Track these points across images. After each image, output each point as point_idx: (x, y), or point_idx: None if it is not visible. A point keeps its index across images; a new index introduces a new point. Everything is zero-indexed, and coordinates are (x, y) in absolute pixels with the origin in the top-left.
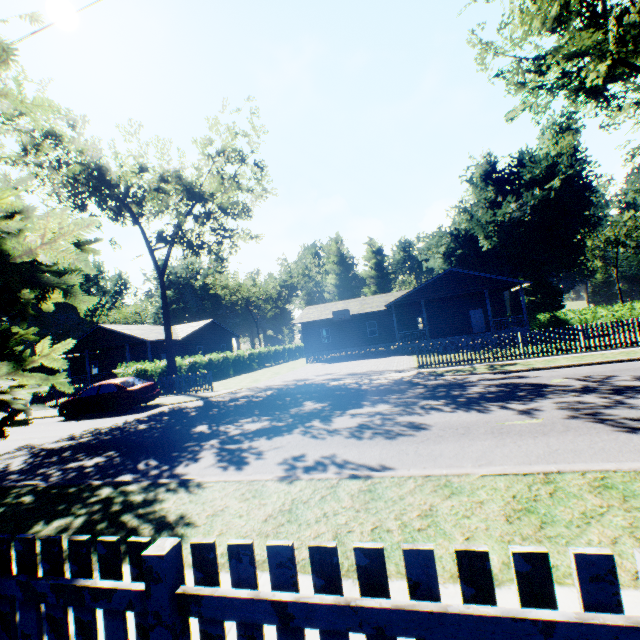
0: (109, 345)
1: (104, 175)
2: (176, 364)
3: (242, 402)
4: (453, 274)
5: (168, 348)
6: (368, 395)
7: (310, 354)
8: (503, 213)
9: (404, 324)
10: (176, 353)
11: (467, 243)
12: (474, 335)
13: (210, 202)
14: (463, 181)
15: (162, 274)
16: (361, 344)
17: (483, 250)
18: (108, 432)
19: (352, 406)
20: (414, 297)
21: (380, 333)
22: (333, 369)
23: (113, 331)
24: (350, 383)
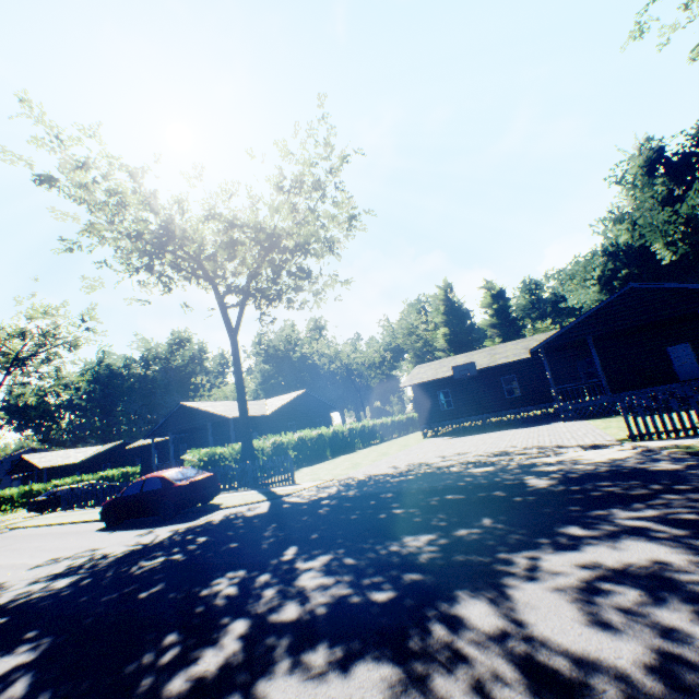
0: (192, 425)
1: (169, 228)
2: (253, 446)
3: (323, 509)
4: (636, 292)
5: (242, 425)
6: (568, 505)
7: (426, 426)
8: (691, 206)
9: (559, 376)
10: (265, 432)
11: (633, 260)
12: (693, 382)
13: (283, 238)
14: (612, 183)
15: (235, 334)
16: (496, 408)
17: (660, 266)
18: (105, 567)
19: (549, 541)
20: (574, 333)
21: (523, 391)
22: (464, 446)
23: (195, 409)
24: (507, 472)
